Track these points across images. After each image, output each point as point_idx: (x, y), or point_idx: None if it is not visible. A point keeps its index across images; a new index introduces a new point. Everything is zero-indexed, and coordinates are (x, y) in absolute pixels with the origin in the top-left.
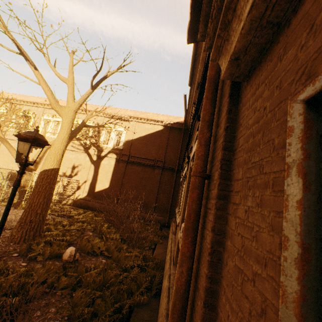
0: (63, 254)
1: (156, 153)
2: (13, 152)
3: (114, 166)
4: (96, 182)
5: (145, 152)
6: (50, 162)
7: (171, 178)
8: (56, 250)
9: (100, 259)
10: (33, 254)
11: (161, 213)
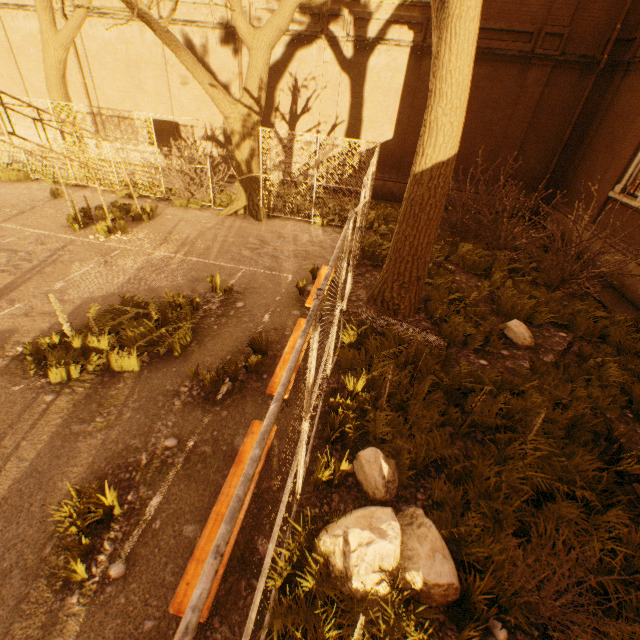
0: (505, 334)
1: (544, 5)
2: (204, 80)
3: (406, 73)
4: (361, 128)
5: (506, 6)
6: (449, 138)
7: (571, 96)
8: (498, 331)
9: (553, 332)
10: (474, 342)
11: (520, 193)
